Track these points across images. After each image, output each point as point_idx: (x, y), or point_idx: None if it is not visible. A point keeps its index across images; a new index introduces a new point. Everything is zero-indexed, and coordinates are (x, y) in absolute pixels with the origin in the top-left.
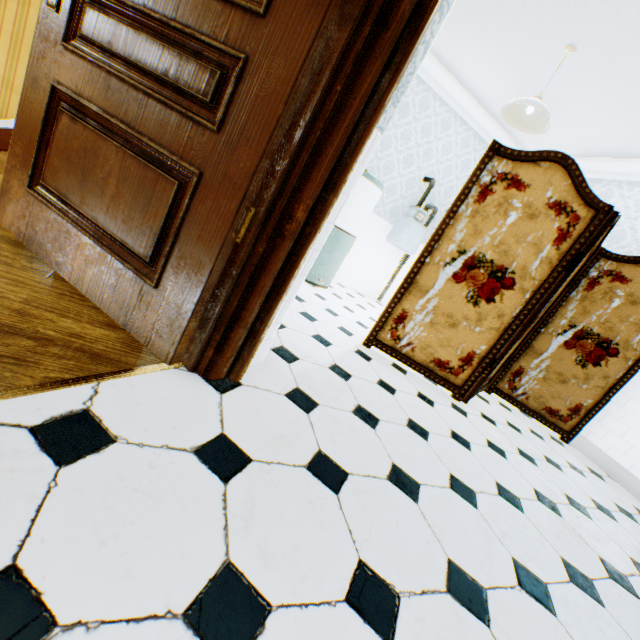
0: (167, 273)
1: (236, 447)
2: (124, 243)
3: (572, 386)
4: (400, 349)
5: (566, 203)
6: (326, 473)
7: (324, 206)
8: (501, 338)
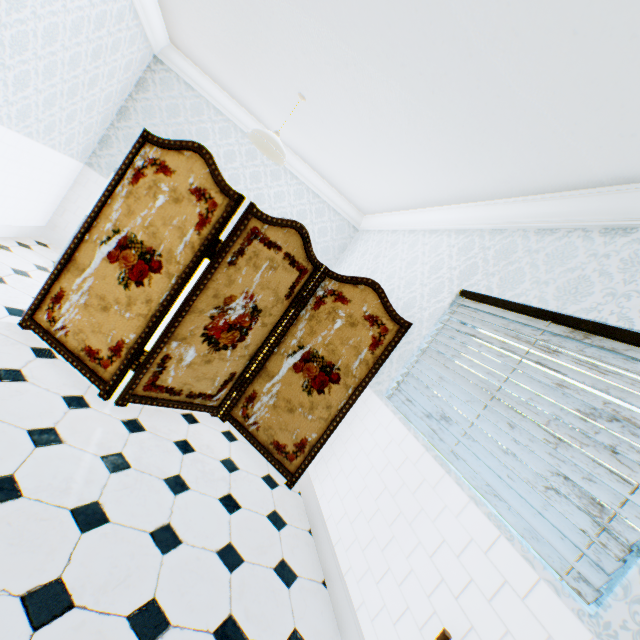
0: None
1: None
2: None
3: (300, 416)
4: (56, 333)
5: (206, 190)
6: None
7: None
8: (147, 326)
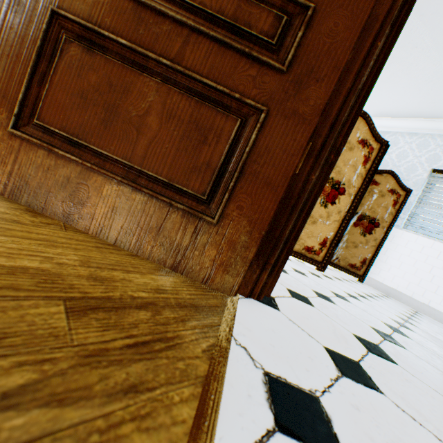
0: (228, 208)
1: (341, 355)
2: (171, 182)
3: (360, 248)
4: None
5: (366, 140)
6: (376, 351)
7: (346, 139)
8: (341, 226)
